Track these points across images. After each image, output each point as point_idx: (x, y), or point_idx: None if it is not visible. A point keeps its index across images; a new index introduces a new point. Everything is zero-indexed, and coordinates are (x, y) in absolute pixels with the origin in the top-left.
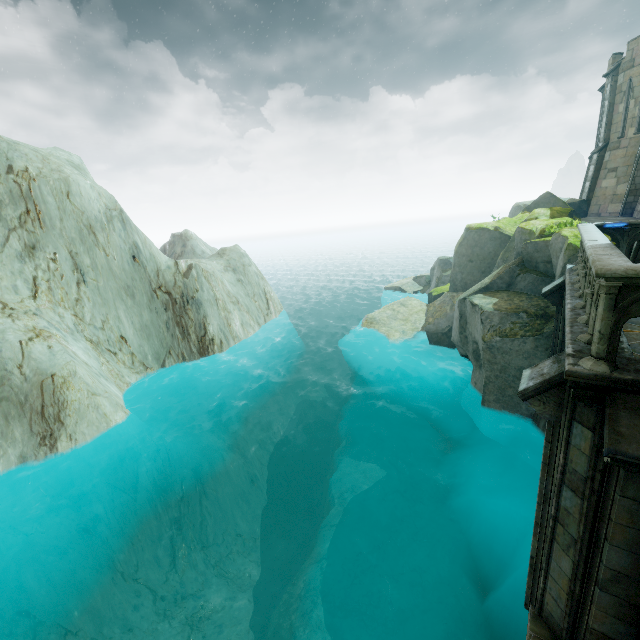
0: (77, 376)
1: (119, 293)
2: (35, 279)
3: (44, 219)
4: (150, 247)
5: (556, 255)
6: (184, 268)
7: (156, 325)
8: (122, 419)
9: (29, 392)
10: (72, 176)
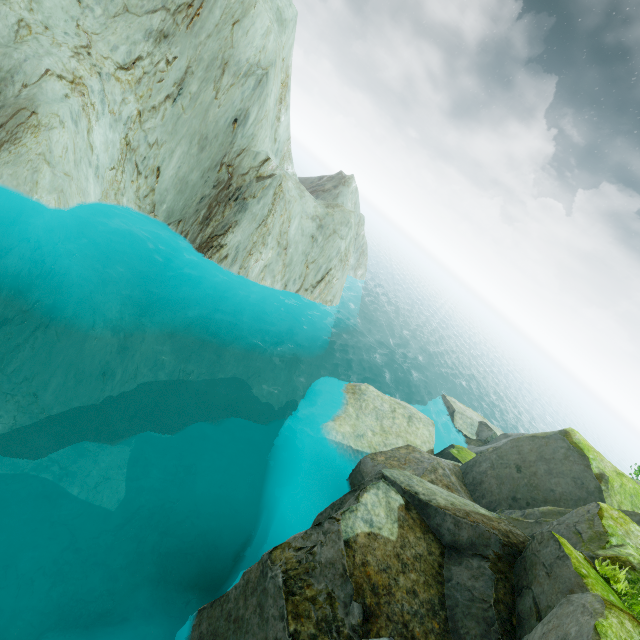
0: (49, 134)
1: (194, 135)
2: (140, 58)
3: (196, 23)
4: (259, 128)
5: (550, 630)
6: (266, 171)
7: (196, 189)
8: (47, 202)
9: (7, 107)
10: (257, 13)
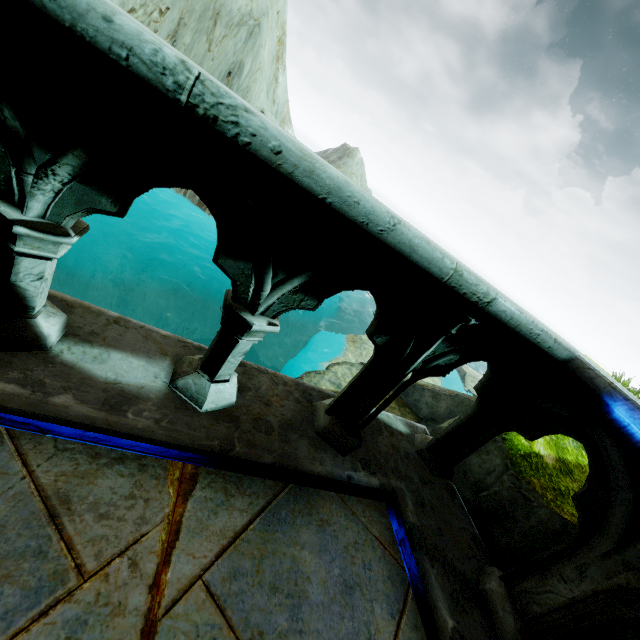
0: None
1: None
2: (133, 11)
3: None
4: (254, 81)
5: None
6: None
7: None
8: None
9: None
10: None
